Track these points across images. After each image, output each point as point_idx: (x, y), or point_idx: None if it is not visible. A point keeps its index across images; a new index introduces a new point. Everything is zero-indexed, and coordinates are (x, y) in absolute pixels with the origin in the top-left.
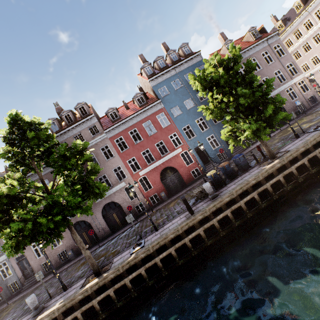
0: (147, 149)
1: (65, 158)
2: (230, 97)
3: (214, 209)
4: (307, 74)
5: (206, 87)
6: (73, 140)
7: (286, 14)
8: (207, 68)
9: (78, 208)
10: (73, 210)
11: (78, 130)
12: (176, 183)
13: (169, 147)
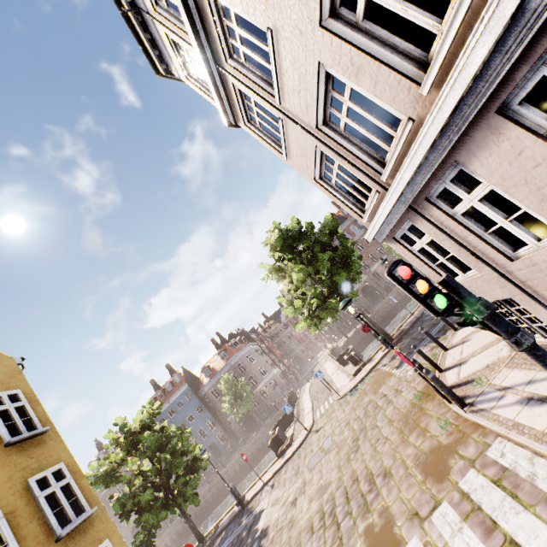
0: None
1: None
2: None
3: None
4: None
5: None
6: None
7: None
8: None
9: None
10: None
11: None
12: None
13: None
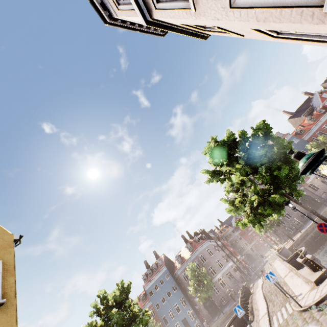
0: None
1: None
2: None
3: None
4: None
5: None
6: None
7: None
8: None
9: None
10: None
11: None
12: None
13: None
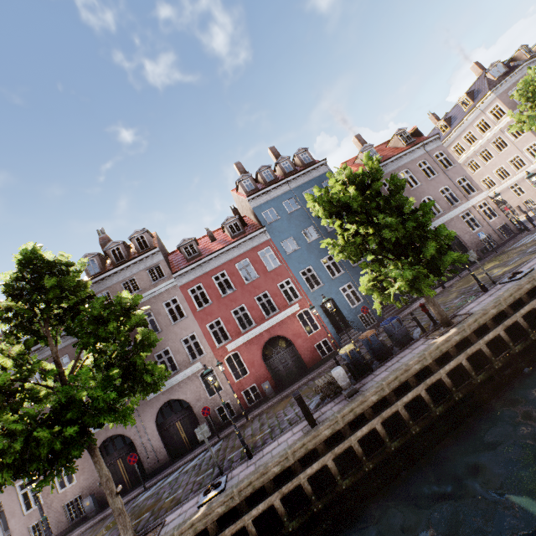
0: (241, 305)
1: (99, 321)
2: (369, 228)
3: (351, 417)
4: (493, 192)
5: (331, 212)
6: (120, 289)
7: (450, 112)
8: (333, 185)
9: (110, 411)
10: (101, 416)
11: (130, 272)
12: (291, 366)
13: (279, 302)
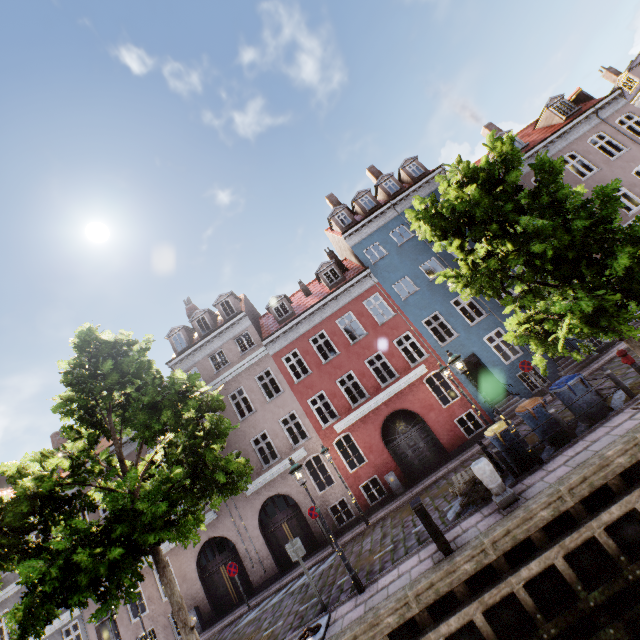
0: (348, 372)
1: (154, 409)
2: (507, 243)
3: (508, 544)
4: None
5: (446, 230)
6: (208, 365)
7: (637, 57)
8: (447, 192)
9: (168, 524)
10: (152, 532)
11: (217, 344)
12: (423, 450)
13: (397, 364)
